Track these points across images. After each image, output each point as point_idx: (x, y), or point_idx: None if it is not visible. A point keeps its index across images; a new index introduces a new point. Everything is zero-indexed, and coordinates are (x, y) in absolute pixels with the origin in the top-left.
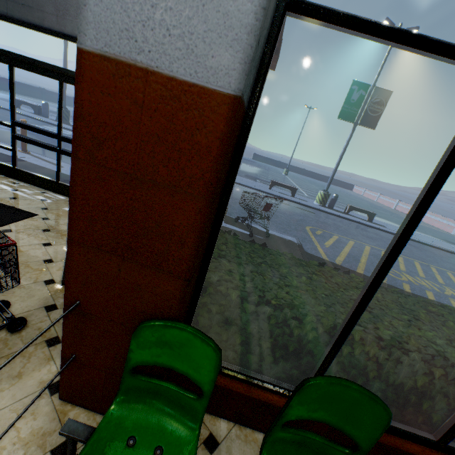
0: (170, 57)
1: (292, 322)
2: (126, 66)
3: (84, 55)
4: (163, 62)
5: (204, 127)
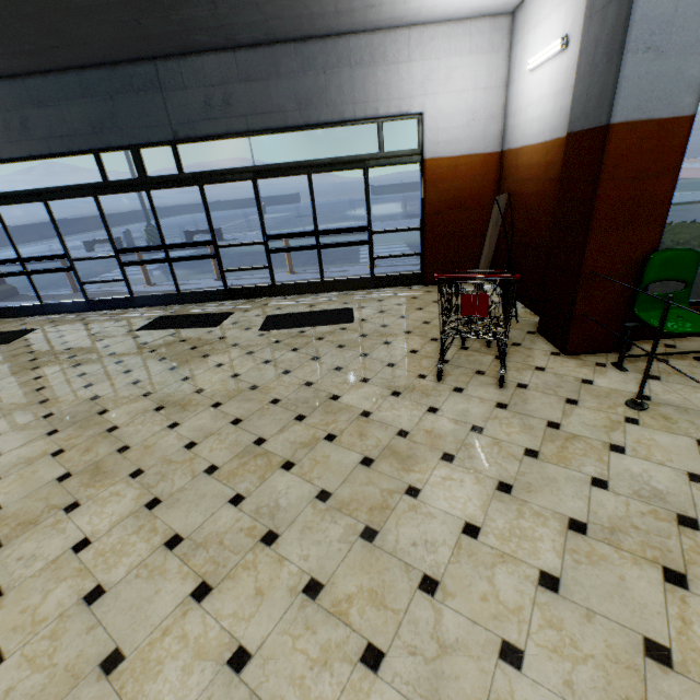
0: (659, 110)
1: (697, 250)
2: (635, 123)
3: (613, 127)
4: (655, 114)
5: (676, 136)
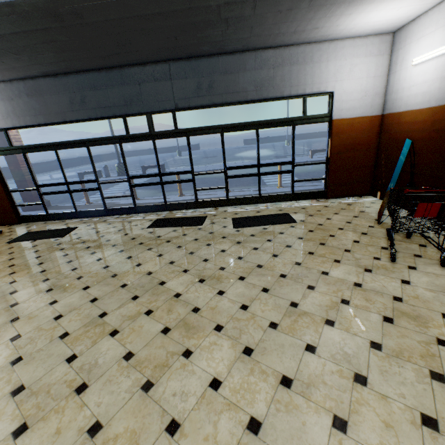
0: None
1: None
2: None
3: None
4: None
5: None
